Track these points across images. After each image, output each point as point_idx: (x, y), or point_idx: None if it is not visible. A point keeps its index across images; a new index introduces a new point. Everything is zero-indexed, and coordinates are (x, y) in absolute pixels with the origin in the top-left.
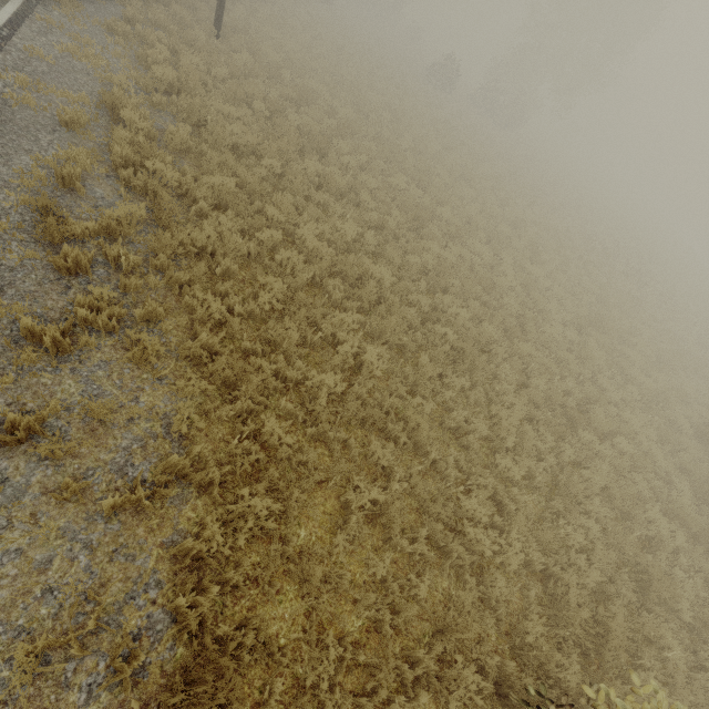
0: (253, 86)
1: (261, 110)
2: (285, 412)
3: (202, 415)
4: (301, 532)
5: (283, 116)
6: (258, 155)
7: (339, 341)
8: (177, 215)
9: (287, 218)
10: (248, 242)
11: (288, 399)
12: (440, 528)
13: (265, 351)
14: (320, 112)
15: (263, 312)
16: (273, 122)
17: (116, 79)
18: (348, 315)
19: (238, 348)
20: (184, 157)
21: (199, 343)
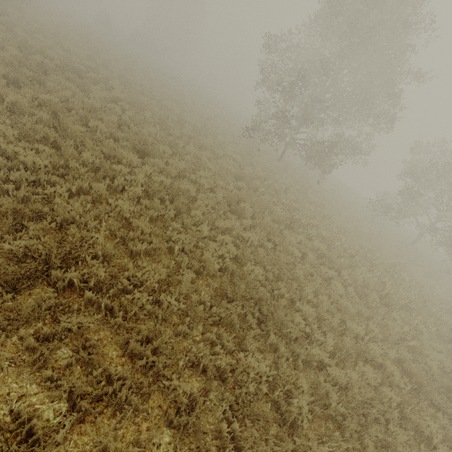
0: None
1: None
2: None
3: None
4: None
5: None
6: None
7: None
8: None
9: None
10: None
11: None
12: None
13: None
14: None
15: None
16: None
17: None
18: None
19: None
20: None
21: None
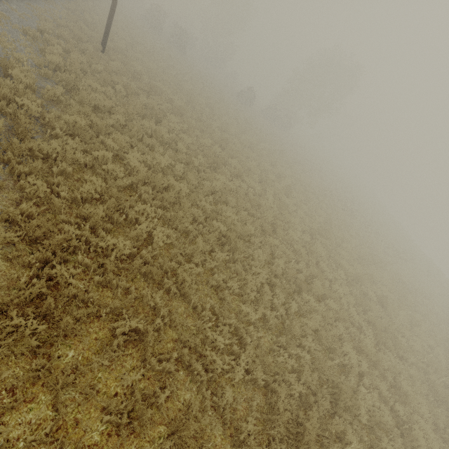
0: (117, 78)
1: (122, 91)
2: (83, 265)
3: (7, 261)
4: (70, 352)
5: (136, 97)
6: (112, 113)
7: (140, 224)
8: (34, 133)
9: (122, 149)
10: (86, 156)
11: (89, 257)
12: (186, 352)
13: (78, 224)
14: (162, 99)
15: (84, 199)
16: (128, 99)
17: (16, 54)
18: (148, 206)
19: (58, 220)
20: (55, 105)
21: (21, 211)
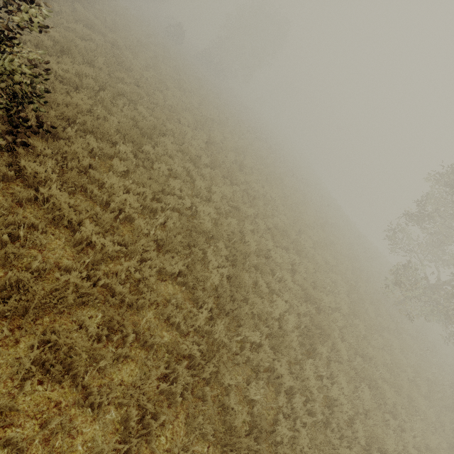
0: None
1: None
2: None
3: None
4: None
5: None
6: None
7: None
8: None
9: None
10: None
11: None
12: None
13: None
14: None
15: None
16: None
17: None
18: None
19: None
20: None
21: None
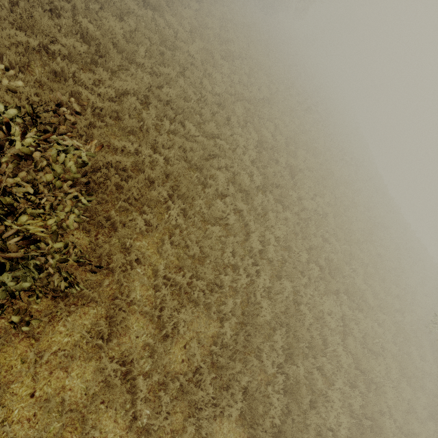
0: None
1: None
2: None
3: None
4: None
5: None
6: None
7: None
8: None
9: None
10: None
11: None
12: None
13: None
14: None
15: None
16: None
17: None
18: None
19: None
20: None
21: None
